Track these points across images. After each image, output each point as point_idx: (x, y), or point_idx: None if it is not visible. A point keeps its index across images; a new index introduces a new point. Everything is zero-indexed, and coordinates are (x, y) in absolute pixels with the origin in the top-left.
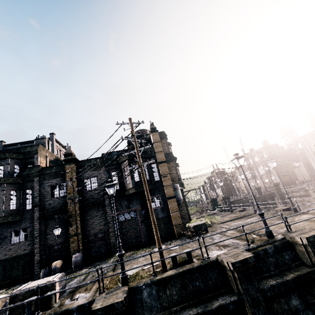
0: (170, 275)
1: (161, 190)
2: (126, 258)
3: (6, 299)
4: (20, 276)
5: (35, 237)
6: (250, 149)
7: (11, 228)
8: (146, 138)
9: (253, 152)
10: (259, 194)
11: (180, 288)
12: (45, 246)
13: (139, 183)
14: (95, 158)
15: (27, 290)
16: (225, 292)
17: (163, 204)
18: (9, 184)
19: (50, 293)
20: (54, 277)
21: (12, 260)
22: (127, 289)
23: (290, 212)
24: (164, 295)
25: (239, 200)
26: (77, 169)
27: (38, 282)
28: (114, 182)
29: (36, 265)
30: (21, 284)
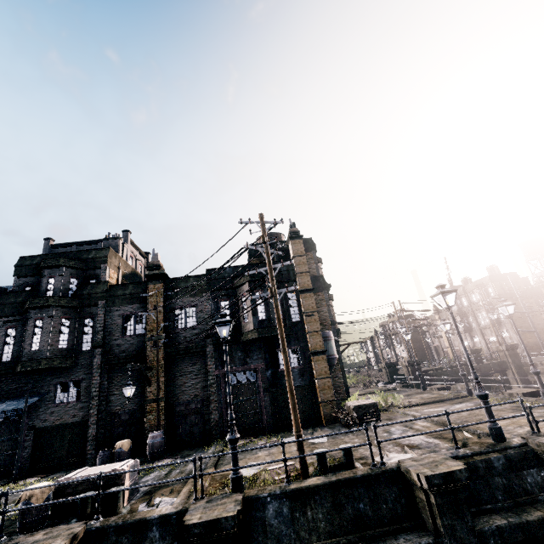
0: (315, 484)
1: (301, 338)
2: None
3: (49, 489)
4: (65, 458)
5: (92, 398)
6: (464, 280)
7: (56, 379)
8: (281, 248)
9: (469, 285)
10: (477, 361)
11: (331, 510)
12: (105, 414)
13: (264, 323)
14: (195, 276)
15: (84, 478)
16: (411, 527)
17: (303, 364)
18: (61, 307)
19: (116, 488)
20: (123, 465)
21: (54, 430)
22: (241, 499)
23: (537, 399)
24: (303, 517)
25: (438, 369)
26: (165, 291)
27: (97, 469)
28: None
29: (90, 443)
30: (65, 472)
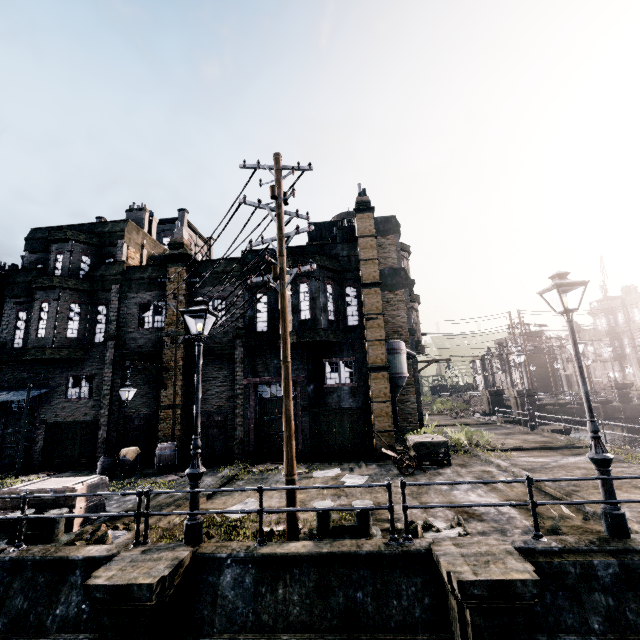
0: (295, 553)
1: (357, 348)
2: (252, 476)
3: None
4: (76, 458)
5: (103, 396)
6: (626, 288)
7: (68, 371)
8: (346, 227)
9: (633, 295)
10: (623, 400)
11: (312, 592)
12: (118, 416)
13: (307, 324)
14: (227, 259)
15: (6, 496)
16: None
17: (356, 381)
18: (69, 290)
19: (57, 511)
20: (82, 482)
21: (66, 427)
22: (183, 557)
23: None
24: (270, 595)
25: (563, 404)
26: (189, 277)
27: (54, 482)
28: (259, 316)
29: (100, 446)
30: (73, 472)
